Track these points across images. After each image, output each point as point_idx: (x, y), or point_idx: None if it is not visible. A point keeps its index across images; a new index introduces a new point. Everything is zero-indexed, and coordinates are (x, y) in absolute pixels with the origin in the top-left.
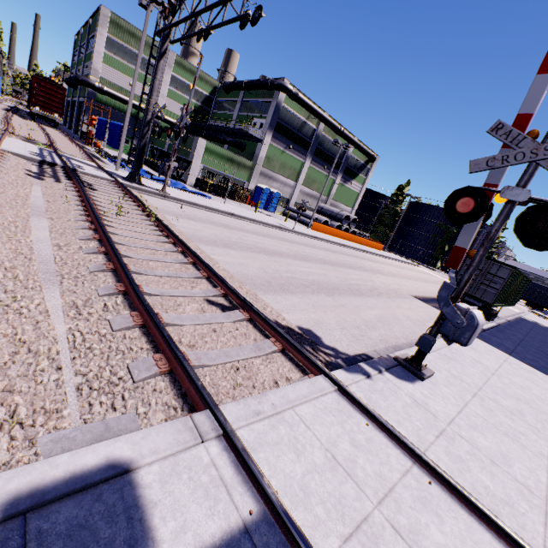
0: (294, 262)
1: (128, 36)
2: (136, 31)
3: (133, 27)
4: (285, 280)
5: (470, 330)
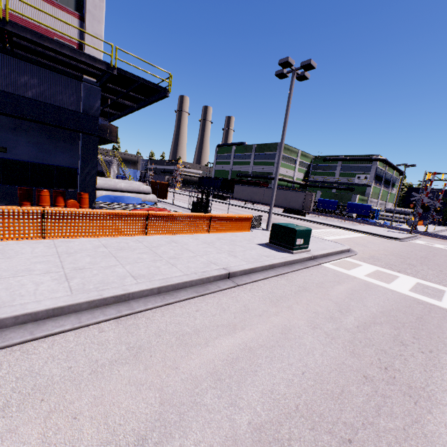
0: None
1: (287, 151)
2: (289, 147)
3: (288, 146)
4: None
5: None
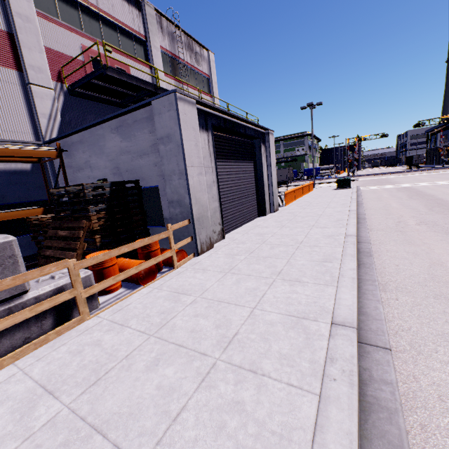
0: None
1: None
2: None
3: None
4: None
5: (447, 160)
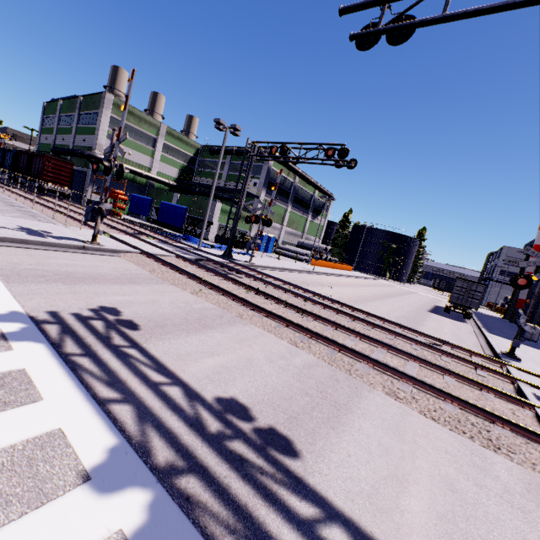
0: (372, 304)
1: (127, 114)
2: (134, 110)
3: (131, 107)
4: (400, 320)
5: (538, 335)
